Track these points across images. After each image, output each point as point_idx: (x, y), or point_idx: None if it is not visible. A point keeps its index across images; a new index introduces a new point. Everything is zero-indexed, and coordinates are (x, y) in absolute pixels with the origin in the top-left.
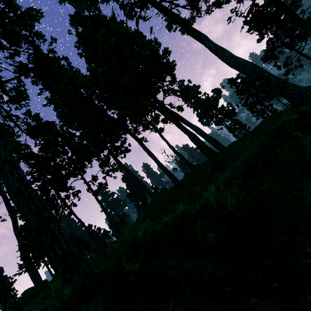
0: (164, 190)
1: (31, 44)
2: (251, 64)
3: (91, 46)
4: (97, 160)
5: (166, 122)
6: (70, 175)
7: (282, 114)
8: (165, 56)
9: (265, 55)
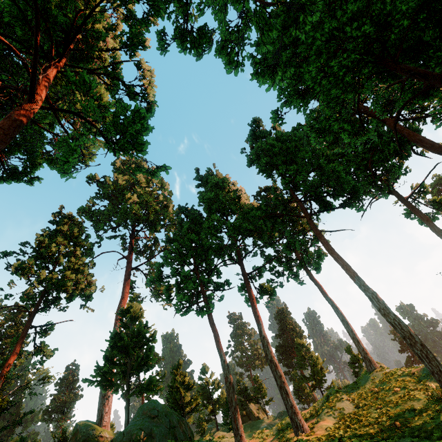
0: (381, 368)
1: None
2: None
3: None
4: (271, 244)
5: None
6: (223, 250)
7: None
8: None
9: None
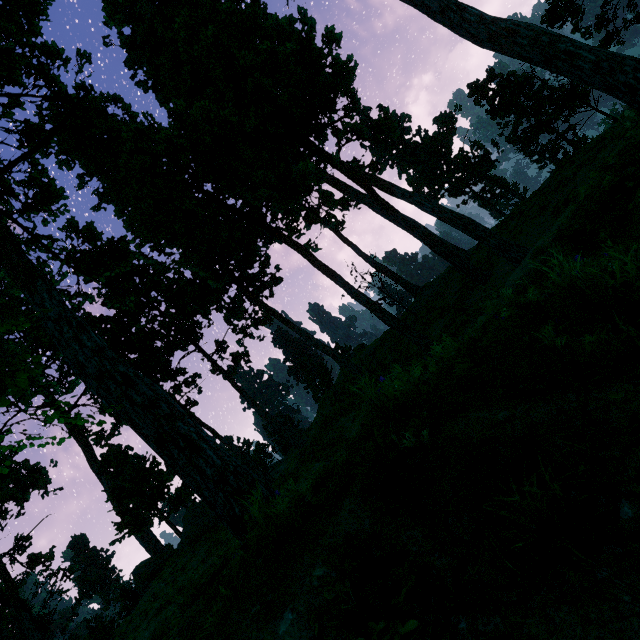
0: (361, 349)
1: (40, 76)
2: (529, 28)
3: (162, 59)
4: (220, 308)
5: (347, 206)
6: (173, 347)
7: (607, 137)
8: (330, 50)
9: (550, 8)
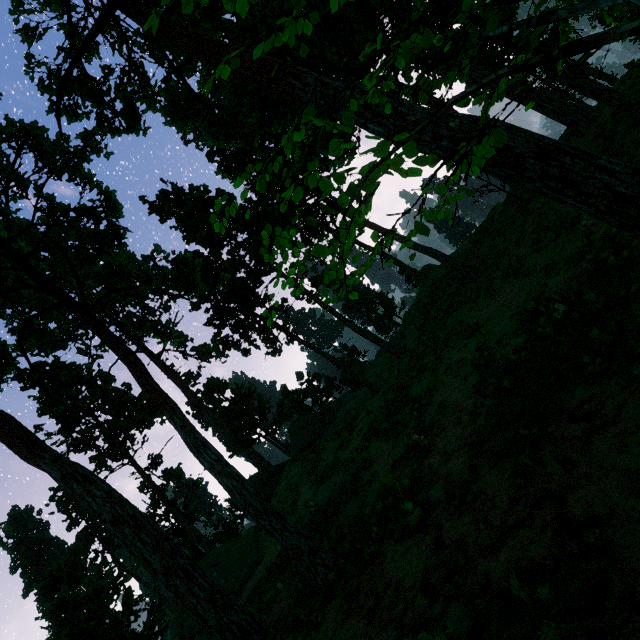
0: (429, 269)
1: None
2: None
3: None
4: None
5: None
6: (257, 275)
7: None
8: None
9: None
